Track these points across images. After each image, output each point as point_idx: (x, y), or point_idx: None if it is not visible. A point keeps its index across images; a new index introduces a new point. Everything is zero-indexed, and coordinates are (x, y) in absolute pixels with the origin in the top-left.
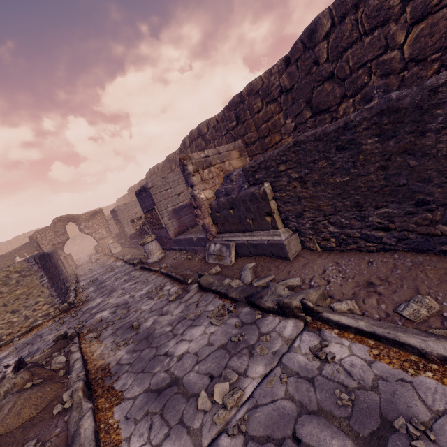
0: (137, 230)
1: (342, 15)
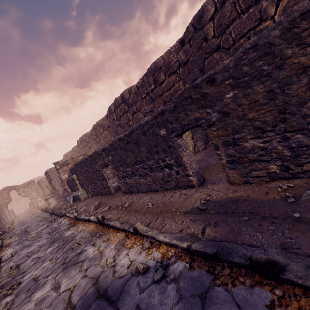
0: (50, 192)
1: (116, 107)
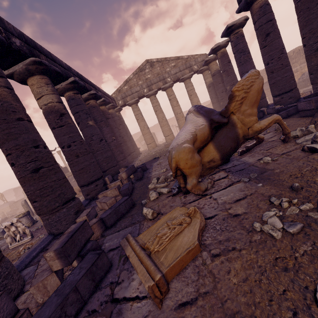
0: None
1: None
